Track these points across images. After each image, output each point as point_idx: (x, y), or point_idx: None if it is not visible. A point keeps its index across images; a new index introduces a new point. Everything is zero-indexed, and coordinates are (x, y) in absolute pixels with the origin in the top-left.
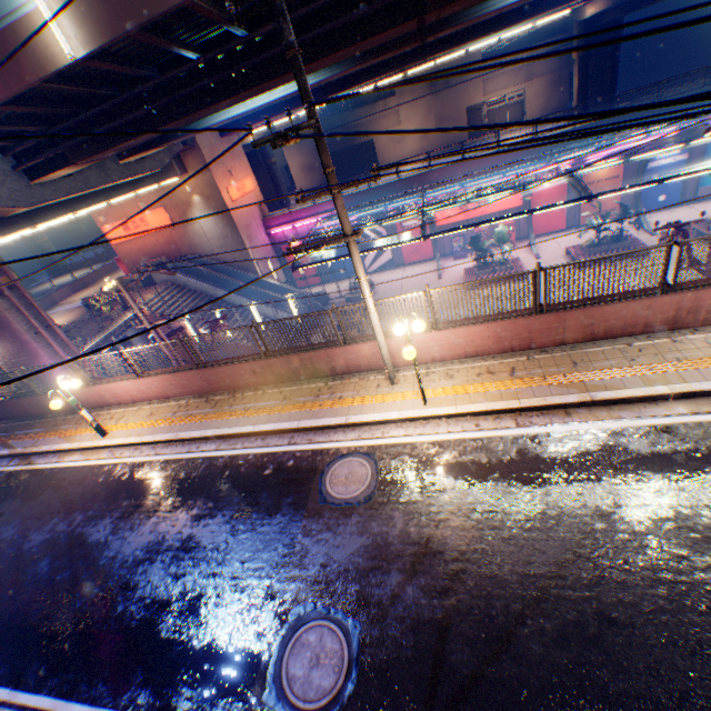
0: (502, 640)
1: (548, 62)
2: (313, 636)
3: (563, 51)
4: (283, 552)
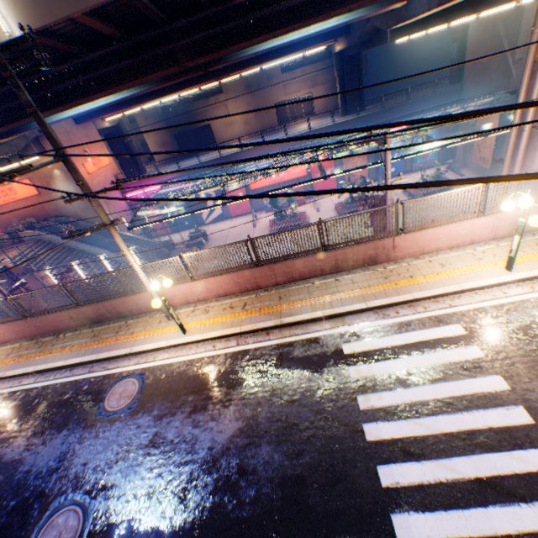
0: (181, 497)
1: (325, 75)
2: (63, 518)
3: (116, 155)
4: (60, 458)
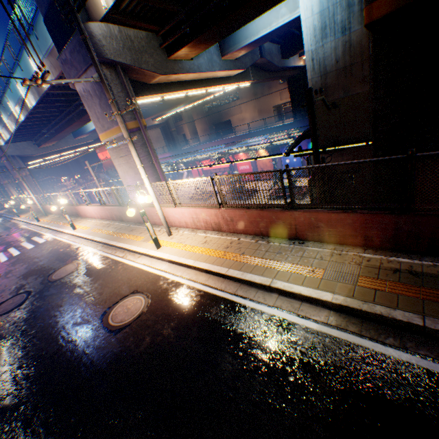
0: None
1: None
2: None
3: None
4: None
